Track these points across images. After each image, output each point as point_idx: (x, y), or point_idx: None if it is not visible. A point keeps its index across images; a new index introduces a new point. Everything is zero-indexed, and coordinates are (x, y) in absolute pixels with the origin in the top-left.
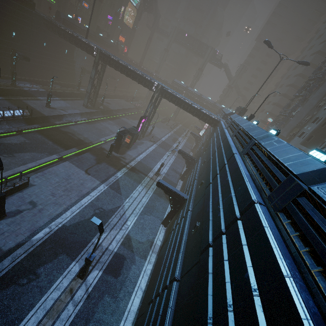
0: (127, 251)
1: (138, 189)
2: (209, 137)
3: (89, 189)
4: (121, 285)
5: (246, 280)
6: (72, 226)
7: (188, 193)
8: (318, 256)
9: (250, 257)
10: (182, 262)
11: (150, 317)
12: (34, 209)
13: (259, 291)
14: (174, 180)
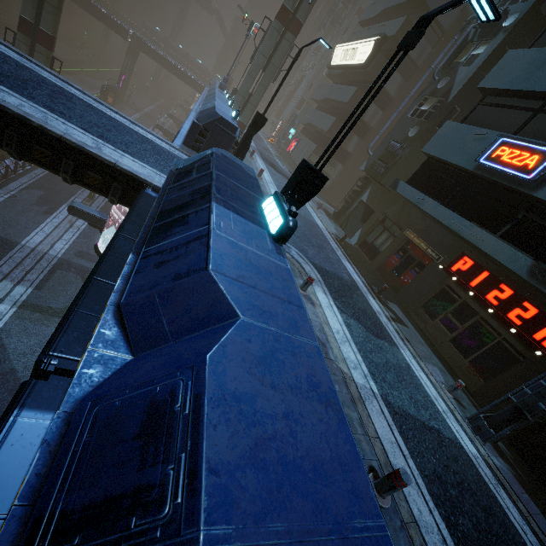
0: None
1: None
2: None
3: None
4: None
5: None
6: None
7: None
8: None
9: None
10: None
11: None
12: None
13: None
14: None
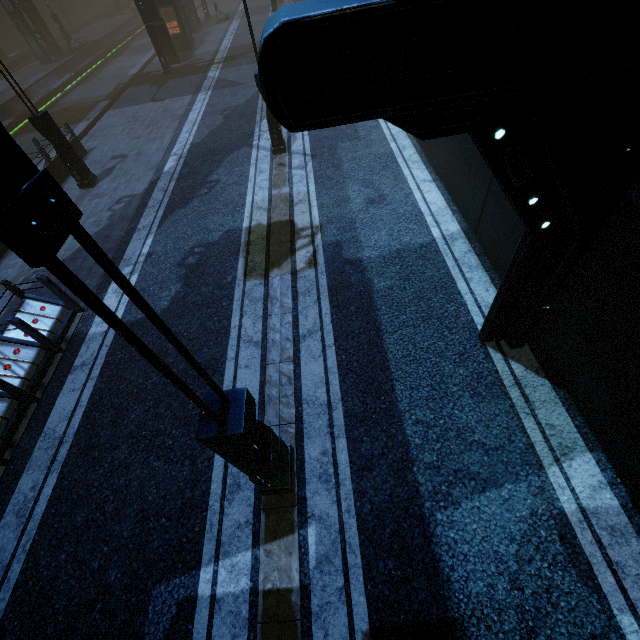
0: None
1: None
2: None
3: (184, 107)
4: (353, 129)
5: None
6: (207, 139)
7: None
8: None
9: None
10: None
11: None
12: (127, 158)
13: None
14: None
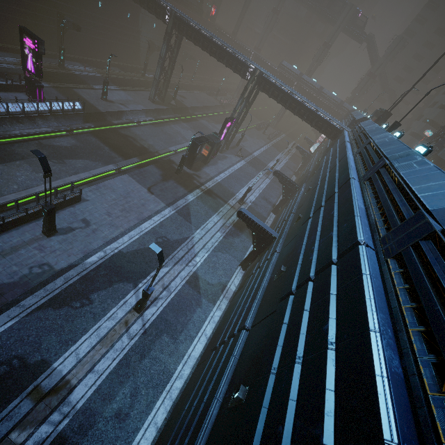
0: (193, 292)
1: (213, 219)
2: (323, 155)
3: (152, 212)
4: (182, 327)
5: (324, 333)
6: (129, 254)
7: (278, 231)
8: (425, 315)
9: (337, 308)
10: (256, 310)
11: (211, 363)
12: (87, 228)
13: (336, 345)
14: (264, 212)
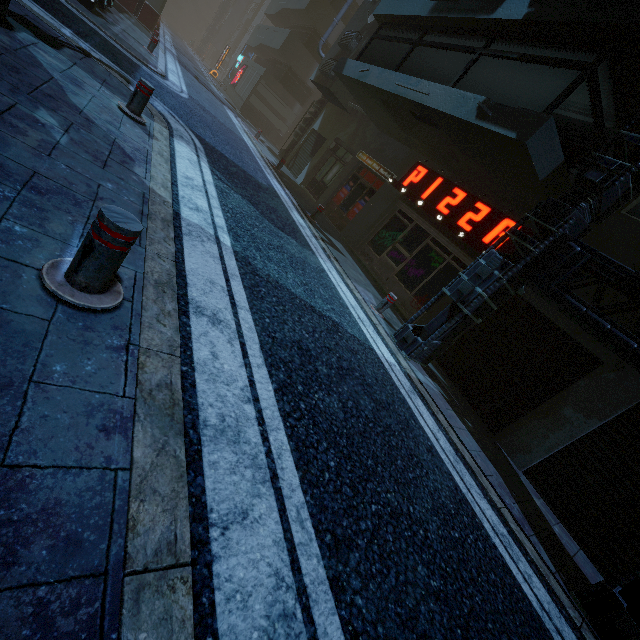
0: None
1: None
2: None
3: None
4: None
5: None
6: None
7: None
8: None
9: None
10: None
11: None
12: None
13: None
14: None
